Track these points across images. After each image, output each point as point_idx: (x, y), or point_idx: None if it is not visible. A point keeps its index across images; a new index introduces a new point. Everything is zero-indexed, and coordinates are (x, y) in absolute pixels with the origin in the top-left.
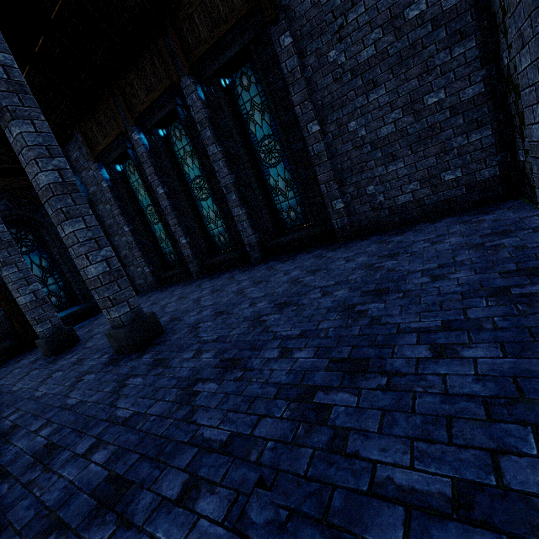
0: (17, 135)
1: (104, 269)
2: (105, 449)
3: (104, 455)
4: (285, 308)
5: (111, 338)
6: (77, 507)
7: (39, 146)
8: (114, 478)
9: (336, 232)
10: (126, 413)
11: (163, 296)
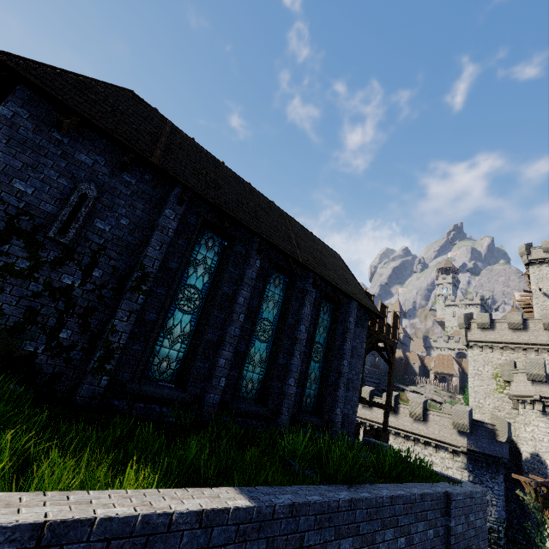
0: None
1: None
2: None
3: None
4: None
5: None
6: None
7: None
8: None
9: None
10: None
11: None
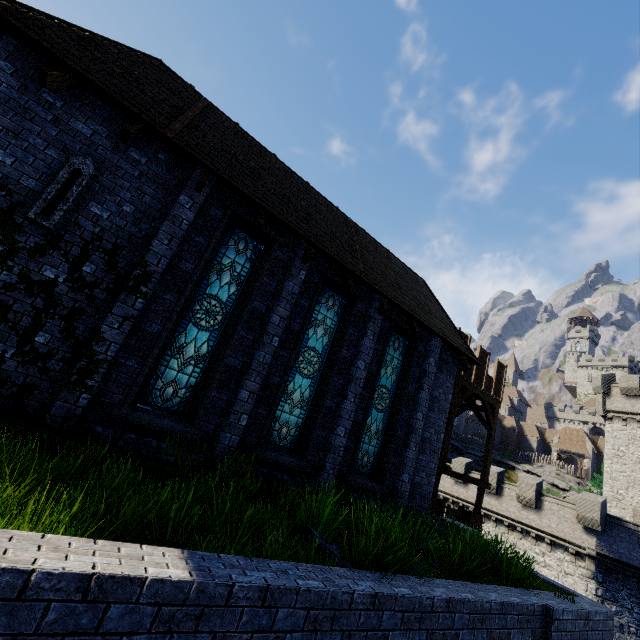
0: None
1: None
2: None
3: None
4: None
5: None
6: None
7: None
8: None
9: None
10: None
11: None
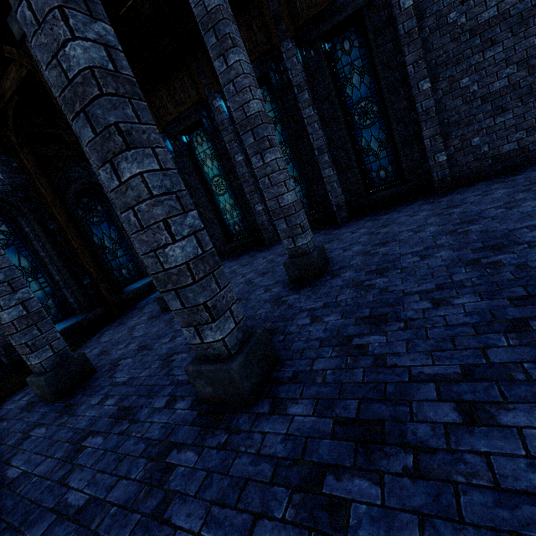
0: (234, 62)
1: (295, 198)
2: (459, 298)
3: (469, 298)
4: (475, 222)
5: (292, 267)
6: (520, 312)
7: (249, 75)
8: (524, 297)
9: (435, 184)
10: (425, 287)
11: (246, 260)
